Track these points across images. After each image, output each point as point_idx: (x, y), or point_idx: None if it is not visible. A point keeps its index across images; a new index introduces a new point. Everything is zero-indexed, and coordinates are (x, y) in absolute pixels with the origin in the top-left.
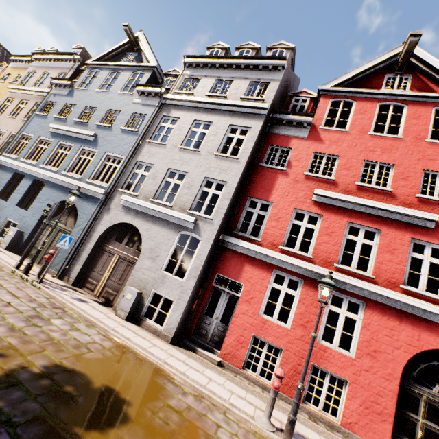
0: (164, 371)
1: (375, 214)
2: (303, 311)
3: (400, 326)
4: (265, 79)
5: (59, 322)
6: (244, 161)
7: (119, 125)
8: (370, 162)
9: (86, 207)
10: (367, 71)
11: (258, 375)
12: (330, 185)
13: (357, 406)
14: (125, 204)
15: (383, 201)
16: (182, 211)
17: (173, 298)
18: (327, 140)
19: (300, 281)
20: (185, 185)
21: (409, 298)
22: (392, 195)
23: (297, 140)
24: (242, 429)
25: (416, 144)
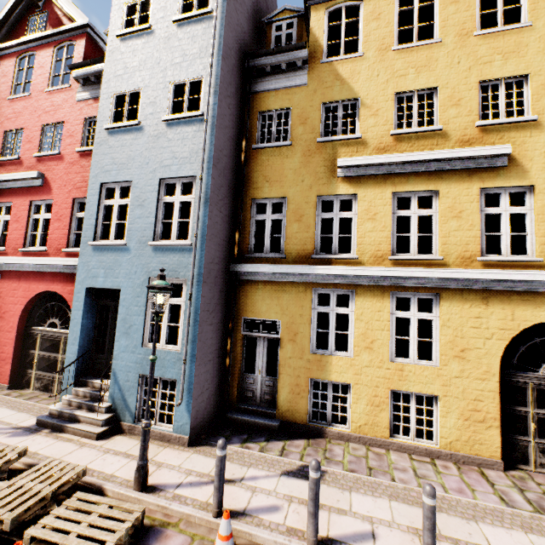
0: None
1: (6, 187)
2: None
3: (19, 285)
4: None
5: None
6: None
7: None
8: (12, 131)
9: None
10: (10, 18)
11: None
12: None
13: None
14: None
15: (15, 171)
16: None
17: None
18: None
19: None
20: None
21: (15, 258)
22: (21, 163)
23: None
24: None
25: (40, 98)
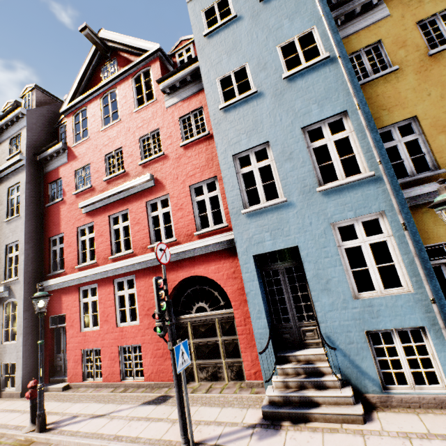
0: None
1: (120, 198)
2: (103, 309)
3: None
4: (17, 131)
5: None
6: (23, 214)
7: None
8: (110, 154)
9: None
10: (87, 74)
11: (96, 378)
12: (91, 192)
13: (149, 360)
14: None
15: (123, 183)
16: (1, 285)
17: (14, 360)
18: (80, 155)
19: (97, 286)
20: None
21: (149, 255)
22: (127, 174)
23: (63, 168)
24: (2, 445)
25: (130, 119)
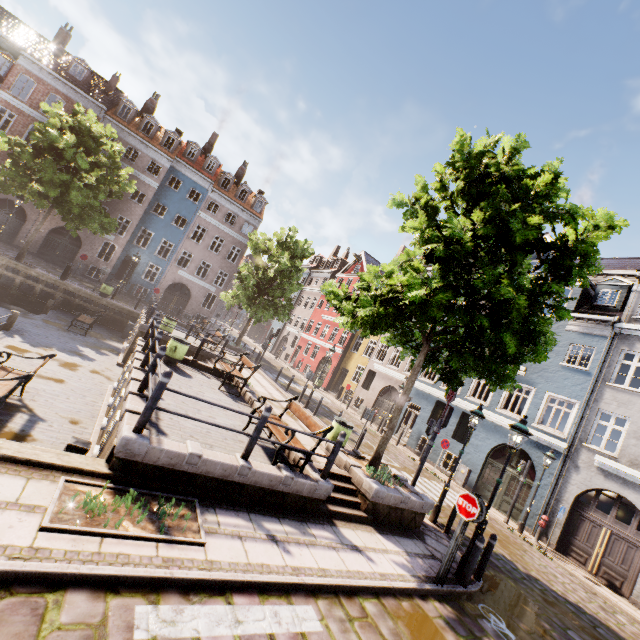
0: None
1: None
2: None
3: None
4: None
5: (623, 620)
6: None
7: (554, 358)
8: None
9: (542, 458)
10: None
11: None
12: None
13: None
14: (601, 466)
15: None
16: None
17: None
18: None
19: None
20: None
21: None
22: None
23: None
24: None
25: None
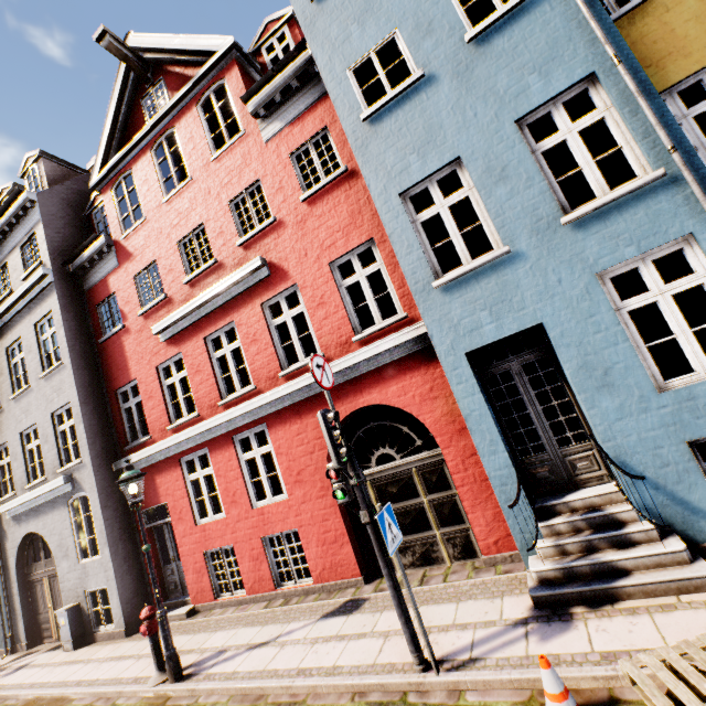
0: (69, 698)
1: (217, 306)
2: (225, 485)
3: (303, 423)
4: (29, 231)
5: None
6: (68, 361)
7: None
8: (186, 239)
9: None
10: (120, 116)
11: (234, 592)
12: (168, 307)
13: (316, 550)
14: (11, 515)
15: (217, 281)
16: (57, 475)
17: (103, 584)
18: (136, 250)
19: (207, 451)
20: (42, 441)
21: (285, 387)
22: (221, 266)
23: (113, 277)
24: None
25: (207, 174)
